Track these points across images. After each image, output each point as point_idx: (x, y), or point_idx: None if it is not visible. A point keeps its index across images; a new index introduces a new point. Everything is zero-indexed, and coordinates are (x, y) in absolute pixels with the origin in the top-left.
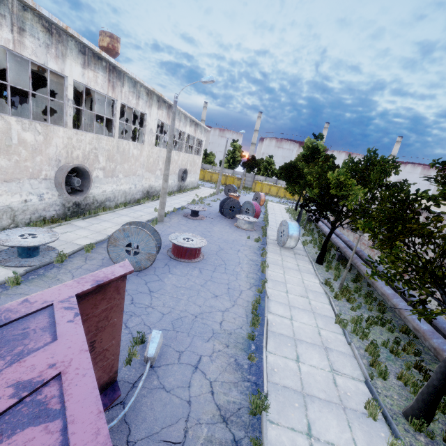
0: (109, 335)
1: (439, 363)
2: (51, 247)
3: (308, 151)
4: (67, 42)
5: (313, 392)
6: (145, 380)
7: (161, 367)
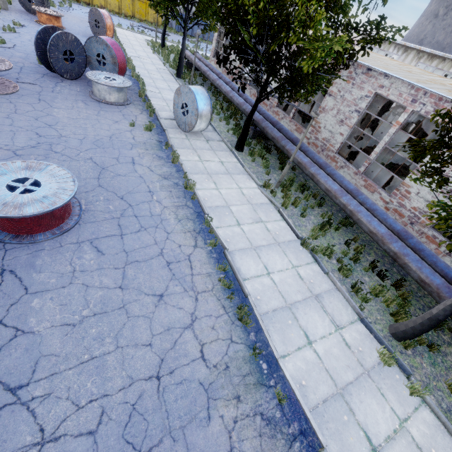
0: None
1: (372, 248)
2: None
3: None
4: None
5: (344, 380)
6: None
7: None
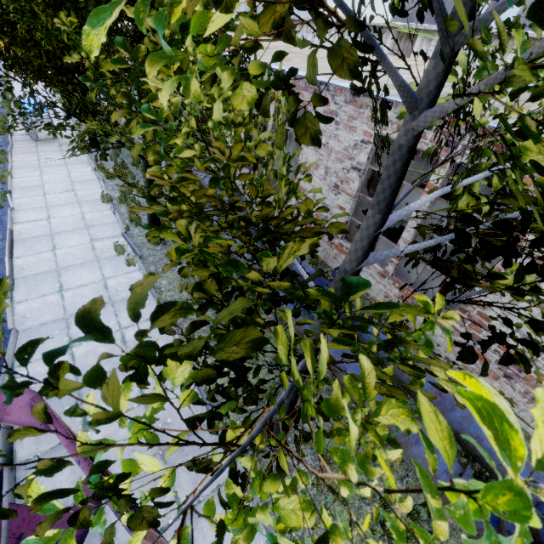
0: None
1: None
2: None
3: None
4: None
5: (69, 264)
6: None
7: None
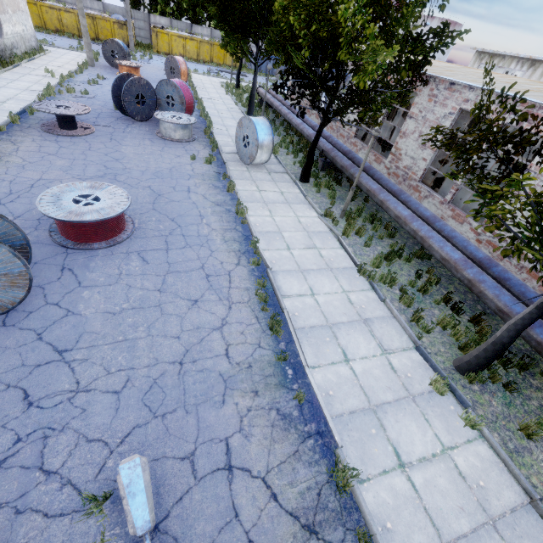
0: None
1: (453, 282)
2: None
3: None
4: None
5: (380, 399)
6: None
7: (171, 515)
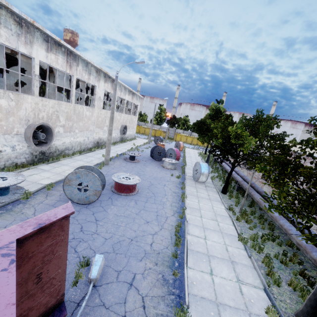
0: (55, 266)
1: None
2: (19, 186)
3: (213, 112)
4: (34, 32)
5: (224, 301)
6: (89, 298)
7: (102, 286)
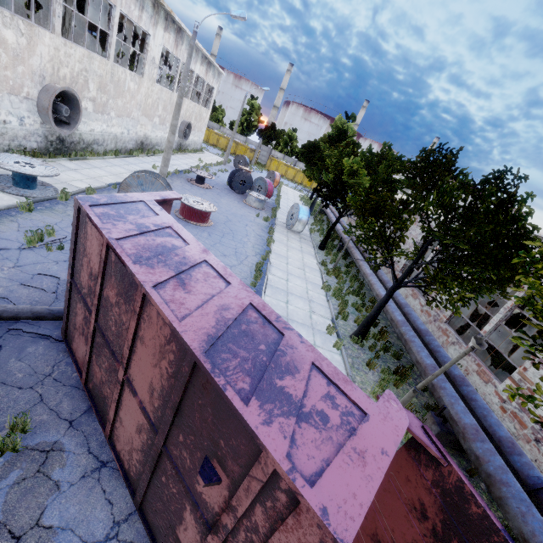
0: None
1: (387, 321)
2: (46, 183)
3: (336, 132)
4: None
5: (294, 319)
6: None
7: None
